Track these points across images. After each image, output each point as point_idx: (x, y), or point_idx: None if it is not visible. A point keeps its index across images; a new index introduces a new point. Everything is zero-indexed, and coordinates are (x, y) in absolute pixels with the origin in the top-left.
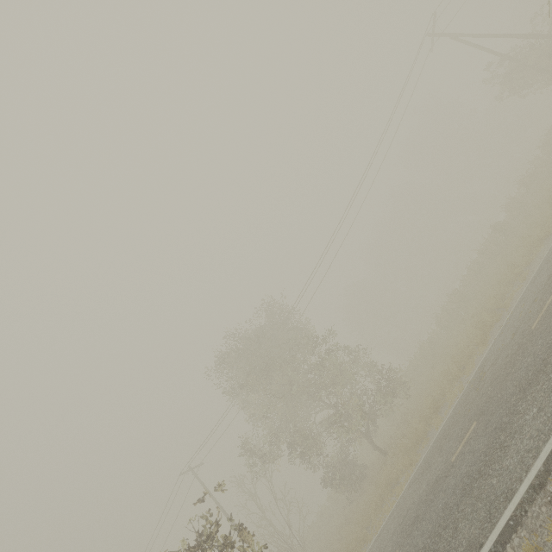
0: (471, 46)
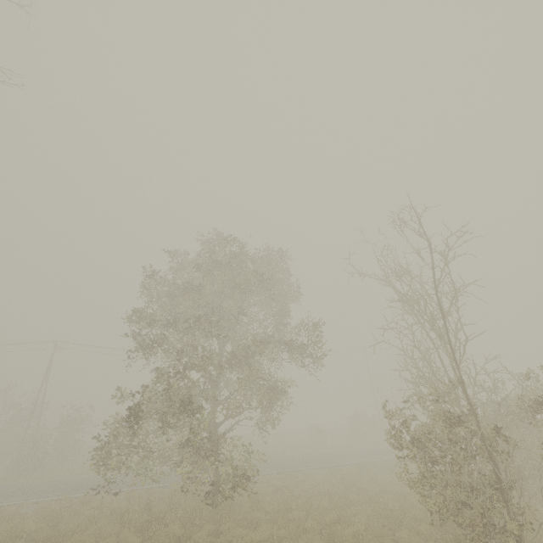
0: None
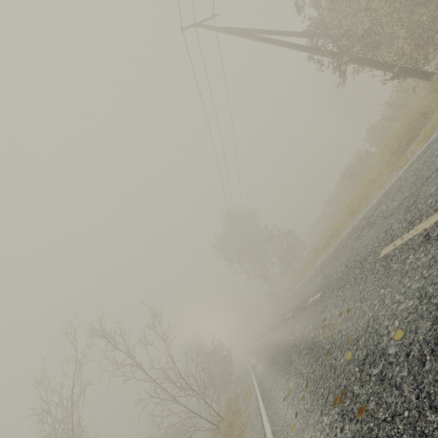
0: (249, 33)
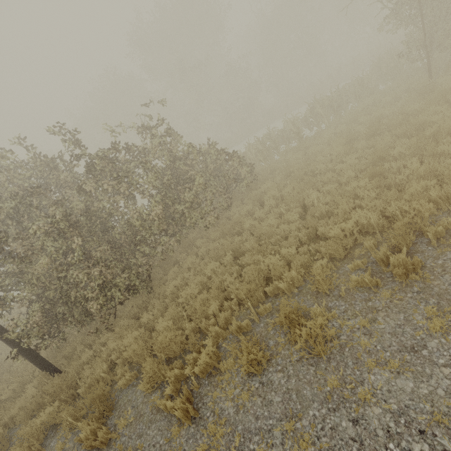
0: None
